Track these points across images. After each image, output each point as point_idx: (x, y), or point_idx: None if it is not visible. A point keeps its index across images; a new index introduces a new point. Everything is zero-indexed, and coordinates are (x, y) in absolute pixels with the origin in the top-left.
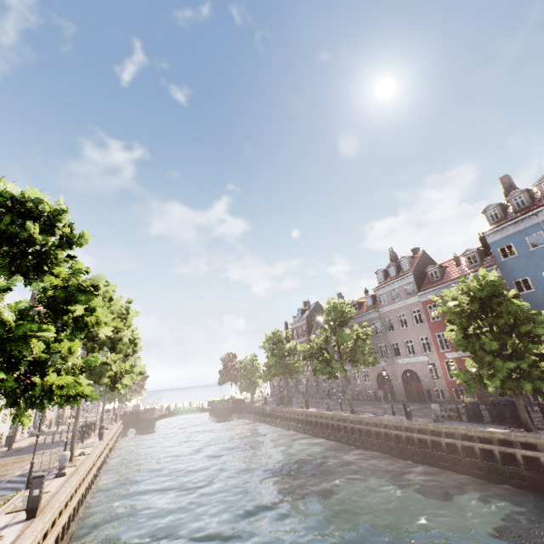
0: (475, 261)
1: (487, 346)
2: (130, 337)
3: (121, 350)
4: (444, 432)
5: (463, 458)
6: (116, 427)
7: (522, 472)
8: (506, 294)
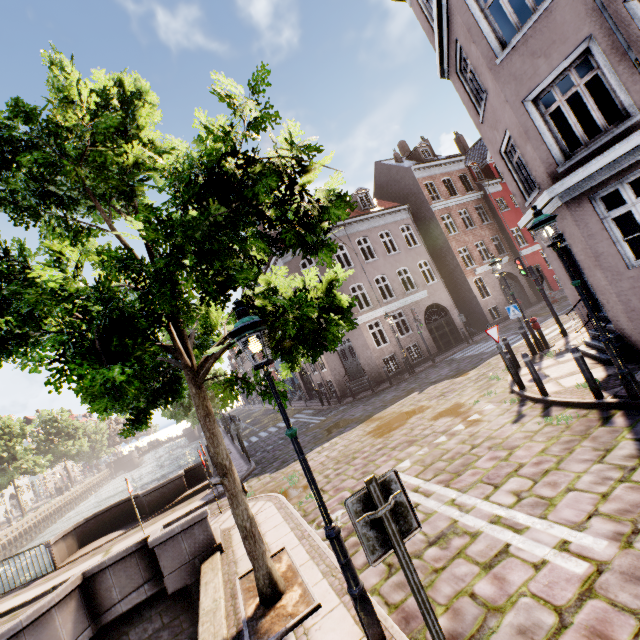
0: None
1: None
2: (24, 448)
3: (21, 457)
4: None
5: None
6: (91, 479)
7: None
8: None
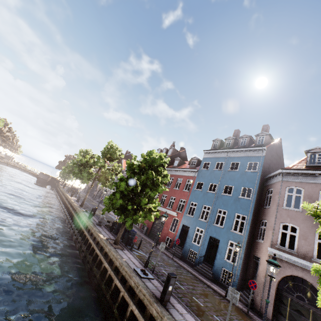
0: (194, 164)
1: (121, 187)
2: None
3: None
4: (89, 228)
5: (83, 244)
6: None
7: (90, 260)
8: (163, 172)
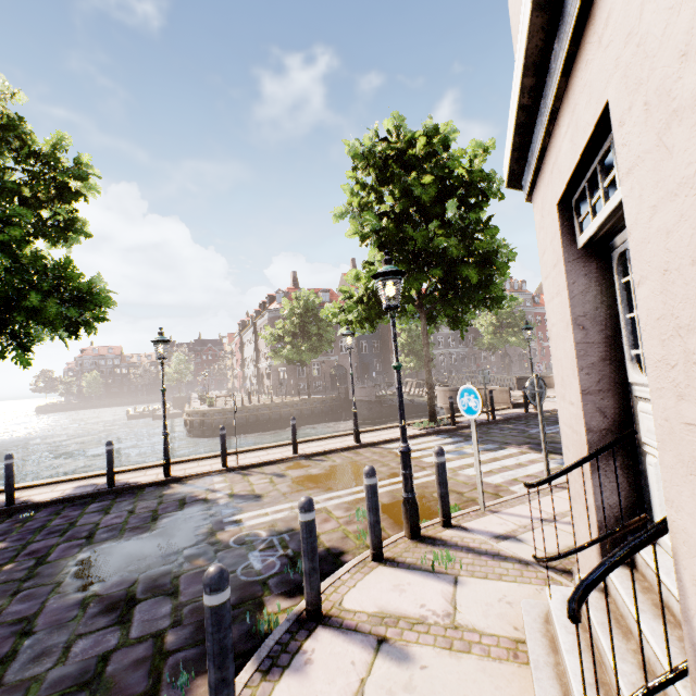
0: None
1: None
2: None
3: None
4: None
5: None
6: None
7: None
8: None
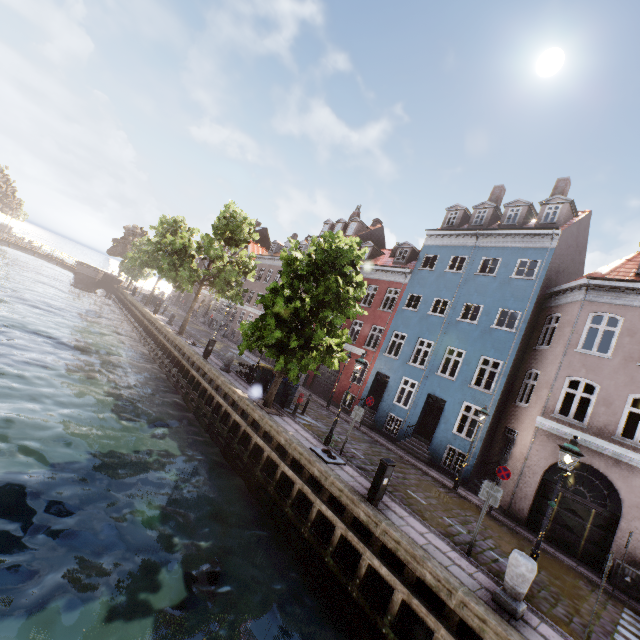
0: (403, 258)
1: (276, 307)
2: None
3: None
4: (211, 377)
5: (204, 405)
6: None
7: (225, 432)
8: (354, 277)
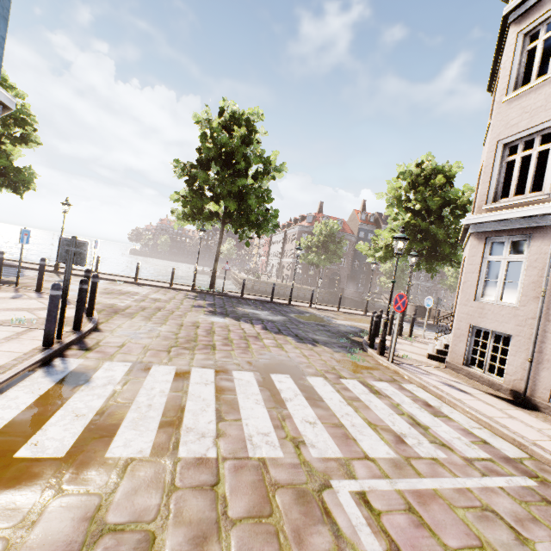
0: None
1: None
2: None
3: None
4: None
5: None
6: None
7: None
8: None
